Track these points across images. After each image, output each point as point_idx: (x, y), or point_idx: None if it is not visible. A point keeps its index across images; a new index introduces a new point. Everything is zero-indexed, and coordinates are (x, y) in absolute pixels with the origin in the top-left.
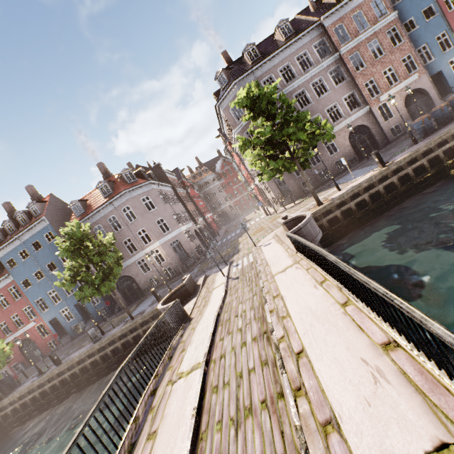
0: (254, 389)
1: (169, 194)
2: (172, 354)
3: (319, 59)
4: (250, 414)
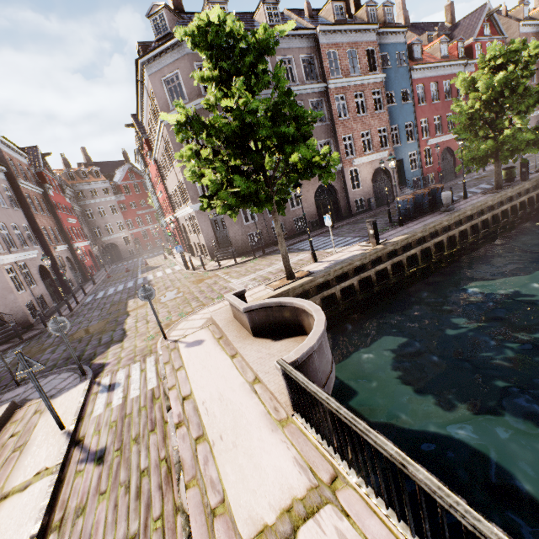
0: None
1: None
2: None
3: (304, 78)
4: None
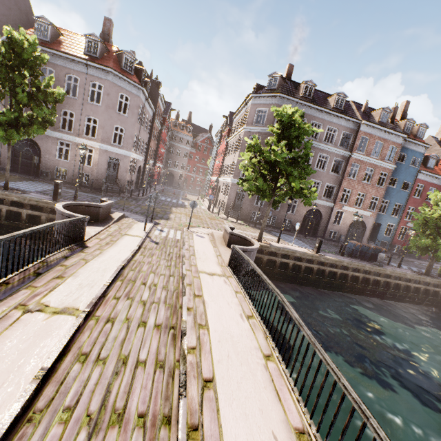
0: (136, 391)
1: (148, 116)
2: (42, 270)
3: (338, 144)
4: (118, 424)
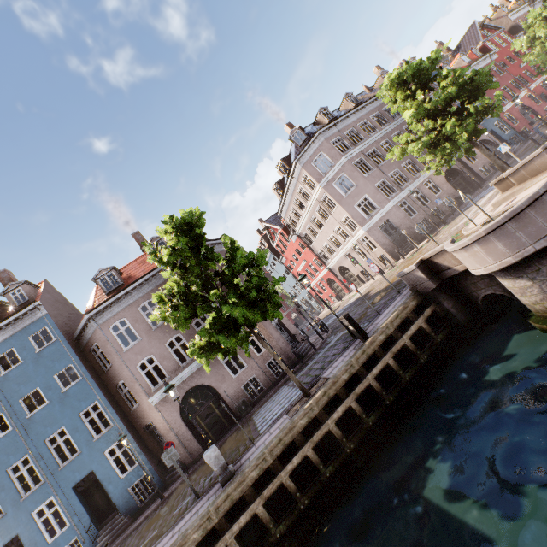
0: None
1: None
2: None
3: (392, 118)
4: None
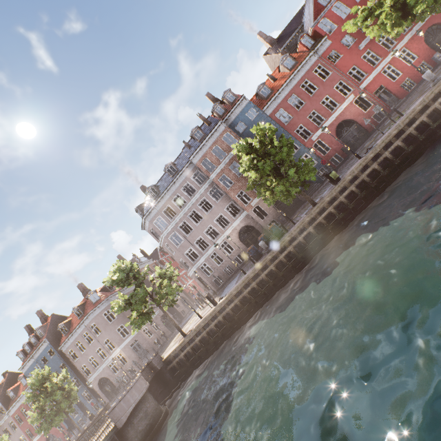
0: None
1: None
2: None
3: (199, 185)
4: None
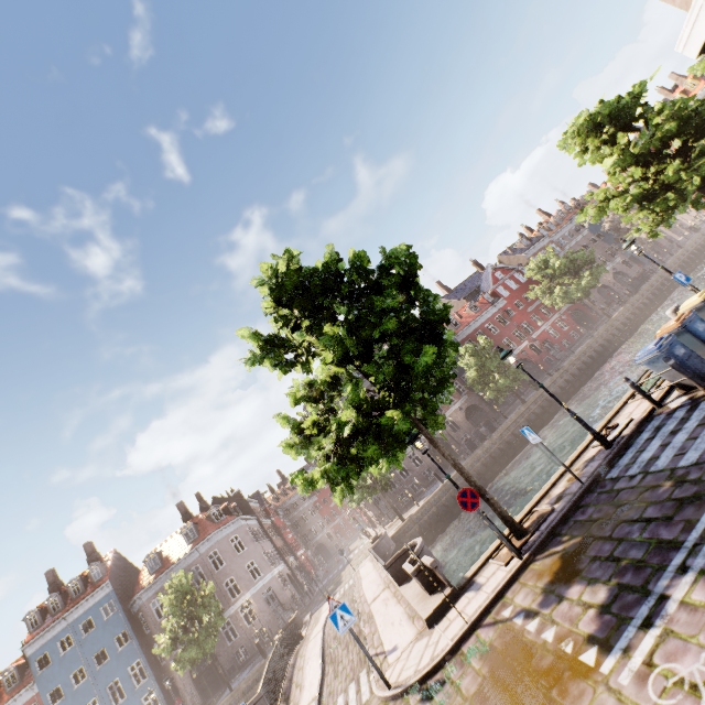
0: None
1: (256, 528)
2: (300, 646)
3: None
4: None
